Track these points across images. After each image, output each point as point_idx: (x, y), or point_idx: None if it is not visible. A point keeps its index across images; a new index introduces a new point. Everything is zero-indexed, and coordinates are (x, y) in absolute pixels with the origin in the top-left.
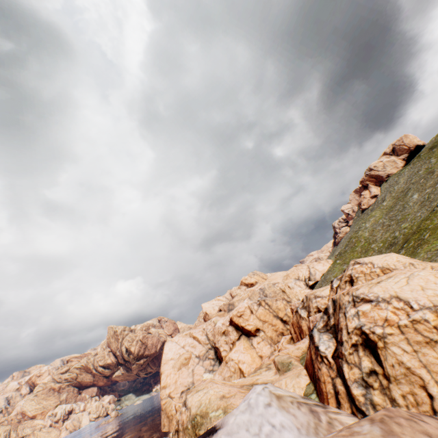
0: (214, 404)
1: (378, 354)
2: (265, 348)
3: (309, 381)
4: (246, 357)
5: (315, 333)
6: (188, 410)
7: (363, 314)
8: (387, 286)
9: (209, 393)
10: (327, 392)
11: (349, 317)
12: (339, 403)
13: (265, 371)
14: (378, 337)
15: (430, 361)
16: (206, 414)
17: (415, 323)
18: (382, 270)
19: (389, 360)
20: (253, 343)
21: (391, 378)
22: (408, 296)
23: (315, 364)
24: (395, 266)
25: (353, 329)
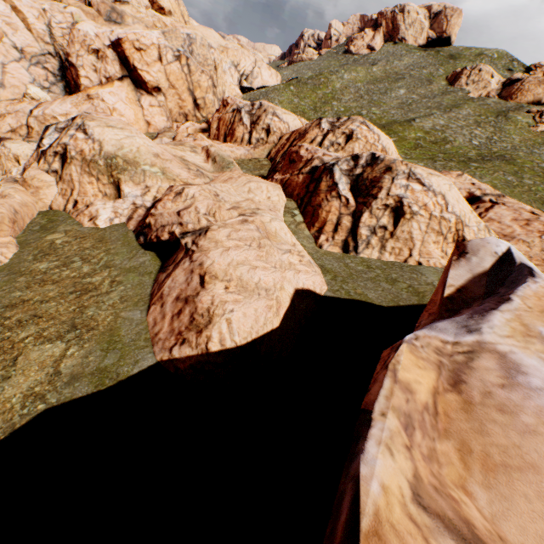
0: (147, 158)
1: (400, 221)
2: (160, 119)
3: (289, 199)
4: (128, 112)
5: (337, 171)
6: (96, 143)
7: (412, 191)
8: (439, 183)
9: (137, 141)
10: (329, 220)
11: (397, 185)
12: (336, 231)
13: (190, 152)
14: (411, 212)
15: (427, 241)
16: (135, 163)
17: (442, 219)
18: (382, 151)
19: (404, 228)
20: (143, 101)
21: (394, 237)
22: (450, 201)
23: (322, 194)
24: (392, 155)
25: (395, 195)
